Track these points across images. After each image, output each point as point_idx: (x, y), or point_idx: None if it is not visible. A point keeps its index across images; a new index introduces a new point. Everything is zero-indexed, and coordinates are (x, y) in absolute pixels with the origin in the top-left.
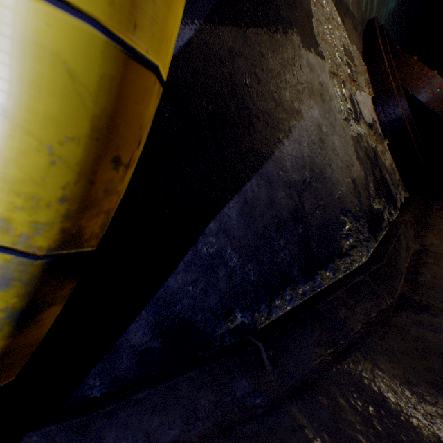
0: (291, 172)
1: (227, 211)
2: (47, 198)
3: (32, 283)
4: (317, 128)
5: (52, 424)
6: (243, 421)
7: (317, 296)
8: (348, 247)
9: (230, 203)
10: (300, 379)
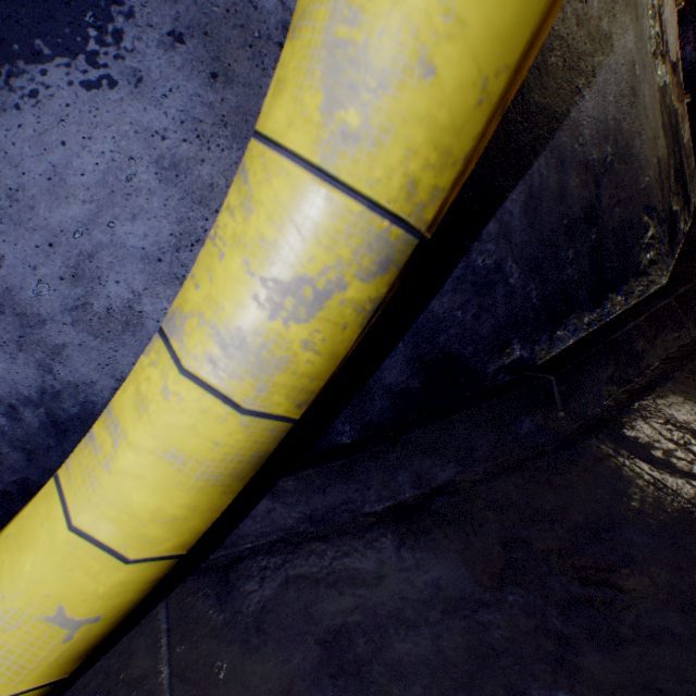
0: (589, 145)
1: (508, 206)
2: (456, 154)
3: (399, 271)
4: (629, 69)
5: (309, 469)
6: (533, 458)
7: (607, 327)
8: (647, 263)
9: (512, 195)
10: (592, 418)
